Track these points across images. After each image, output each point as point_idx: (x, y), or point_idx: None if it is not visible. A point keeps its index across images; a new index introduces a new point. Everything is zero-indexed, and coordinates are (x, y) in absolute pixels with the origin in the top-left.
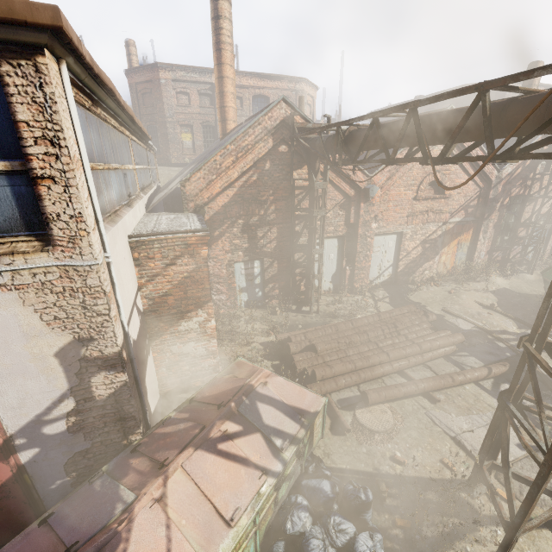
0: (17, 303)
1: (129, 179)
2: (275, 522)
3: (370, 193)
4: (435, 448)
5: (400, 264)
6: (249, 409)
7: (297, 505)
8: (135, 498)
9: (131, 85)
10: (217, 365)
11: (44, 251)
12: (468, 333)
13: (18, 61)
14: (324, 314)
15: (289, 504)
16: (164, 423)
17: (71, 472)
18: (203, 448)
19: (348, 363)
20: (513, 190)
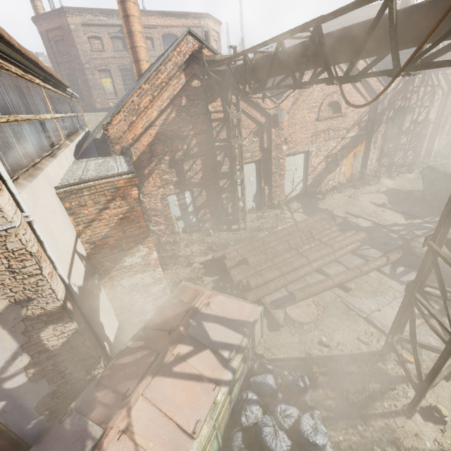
0: None
1: (49, 129)
2: (232, 415)
3: (279, 119)
4: (352, 329)
5: (309, 178)
6: (197, 329)
7: (249, 401)
8: (103, 433)
9: (42, 33)
10: (165, 289)
11: None
12: (368, 229)
13: None
14: (251, 229)
15: (241, 401)
16: (122, 353)
17: (43, 411)
18: (160, 374)
19: (275, 270)
20: (396, 103)
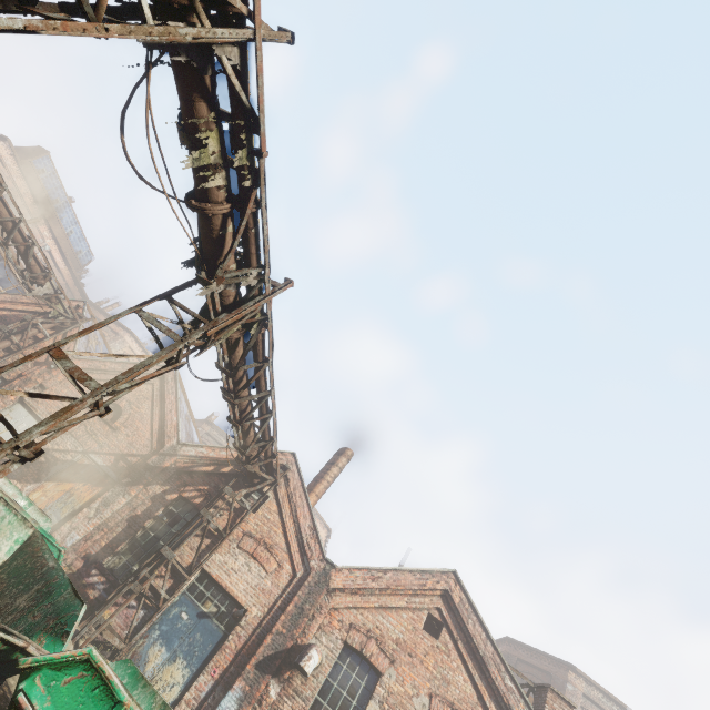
0: None
1: None
2: None
3: None
4: None
5: None
6: None
7: None
8: None
9: None
10: None
11: None
12: None
13: None
14: None
15: None
16: None
17: None
18: None
19: None
20: (190, 488)
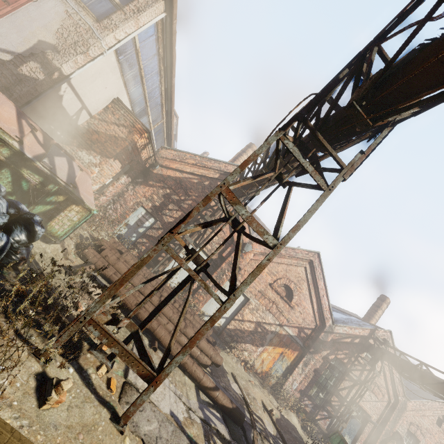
0: (62, 18)
1: (144, 120)
2: None
3: (245, 247)
4: None
5: (232, 323)
6: (58, 151)
7: None
8: None
9: None
10: None
11: (94, 20)
12: (232, 389)
13: None
14: None
15: None
16: None
17: None
18: (18, 111)
19: None
20: (340, 352)
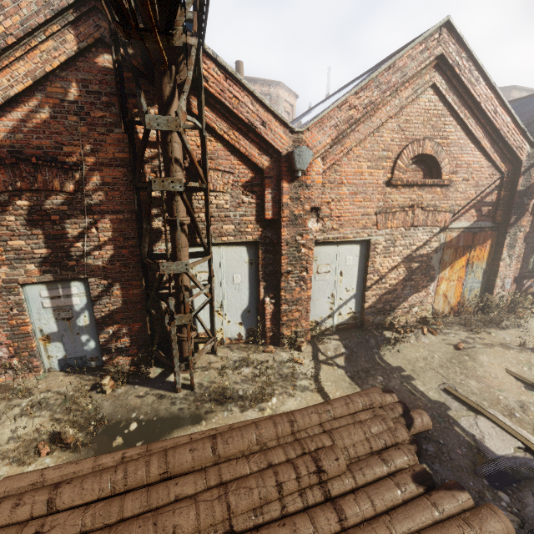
0: None
1: None
2: None
3: (296, 162)
4: None
5: (368, 295)
6: None
7: None
8: None
9: None
10: None
11: None
12: (510, 469)
13: None
14: (205, 392)
15: None
16: None
17: None
18: None
19: None
20: None
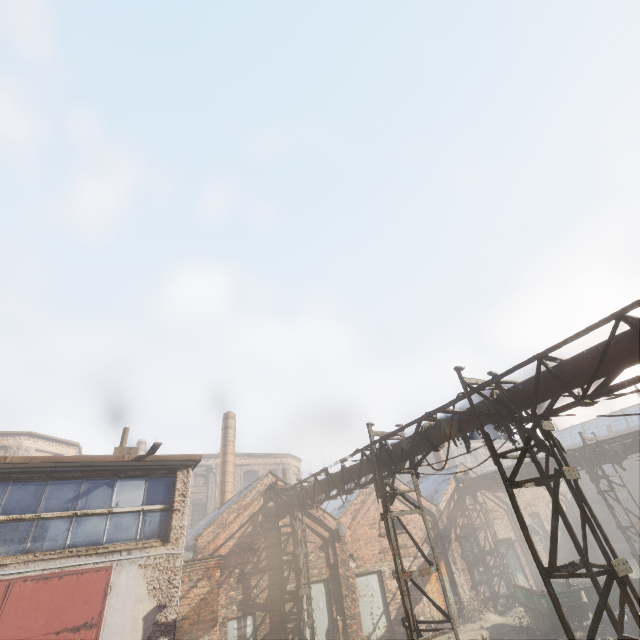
0: (141, 576)
1: None
2: None
3: (340, 532)
4: None
5: (391, 609)
6: None
7: None
8: None
9: None
10: None
11: (164, 545)
12: None
13: (183, 470)
14: None
15: None
16: None
17: None
18: None
19: None
20: (458, 520)
